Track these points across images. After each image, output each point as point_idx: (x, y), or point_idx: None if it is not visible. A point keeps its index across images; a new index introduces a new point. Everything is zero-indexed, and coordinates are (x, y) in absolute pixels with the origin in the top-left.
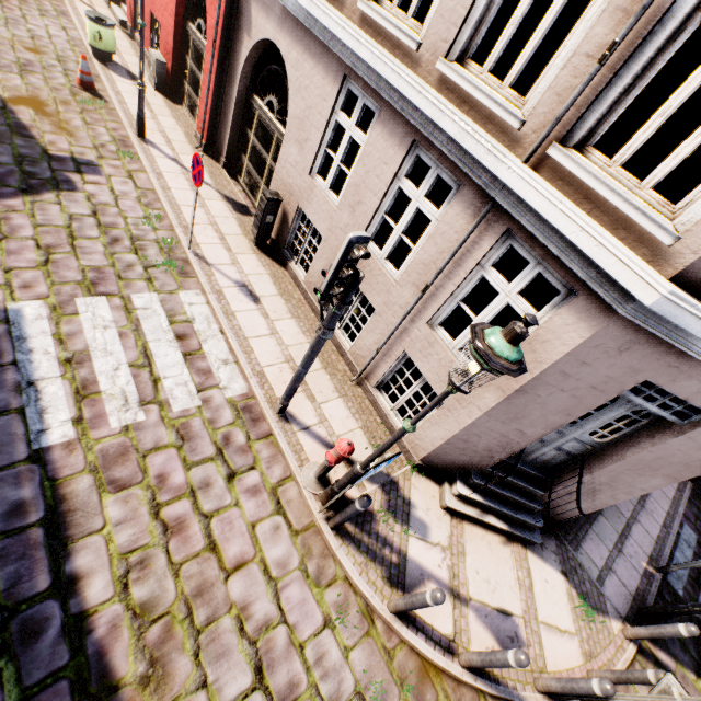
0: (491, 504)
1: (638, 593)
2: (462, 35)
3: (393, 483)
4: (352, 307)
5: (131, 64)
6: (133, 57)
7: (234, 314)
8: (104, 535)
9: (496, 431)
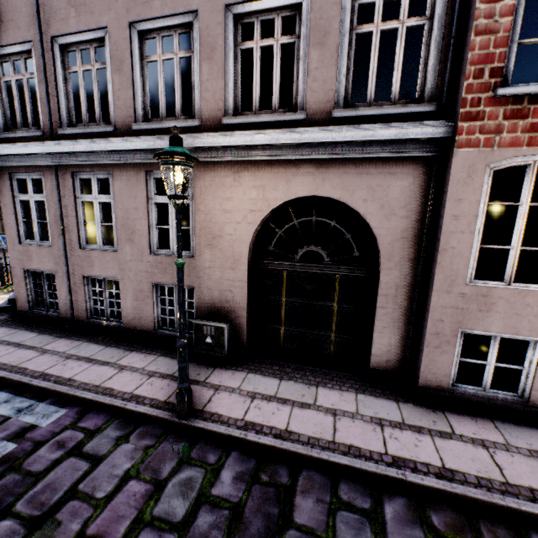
0: None
1: None
2: None
3: None
4: None
5: None
6: None
7: None
8: None
9: None
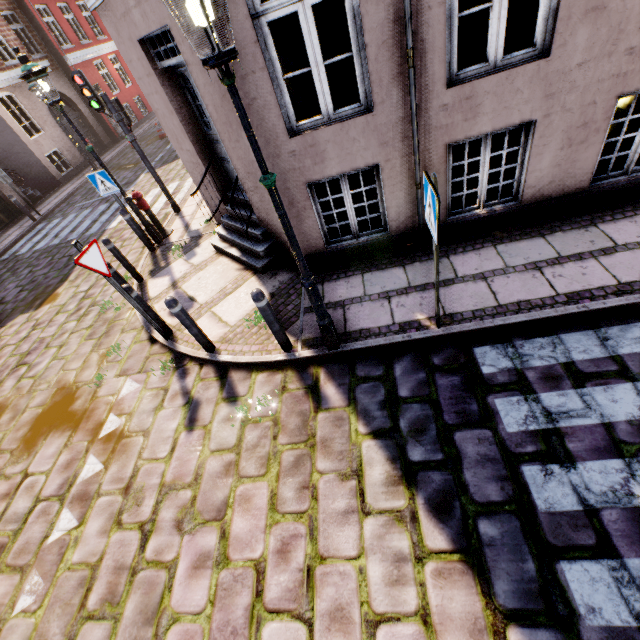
0: (229, 236)
1: (360, 332)
2: None
3: (200, 237)
4: None
5: None
6: None
7: None
8: None
9: (189, 161)
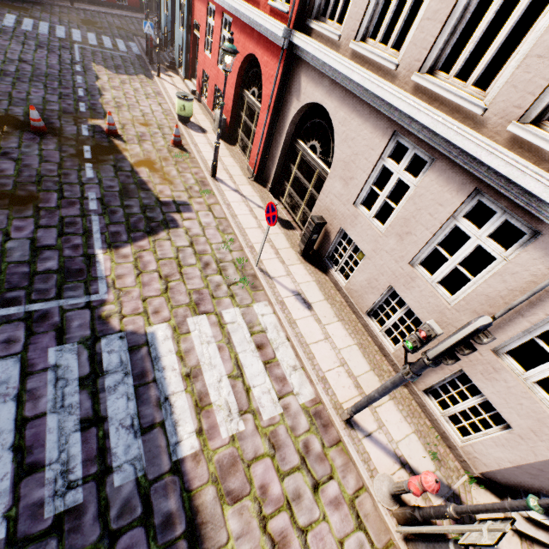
0: None
1: None
2: (540, 101)
3: (455, 496)
4: (395, 316)
5: (201, 120)
6: (201, 115)
7: (295, 322)
8: (229, 548)
9: None
